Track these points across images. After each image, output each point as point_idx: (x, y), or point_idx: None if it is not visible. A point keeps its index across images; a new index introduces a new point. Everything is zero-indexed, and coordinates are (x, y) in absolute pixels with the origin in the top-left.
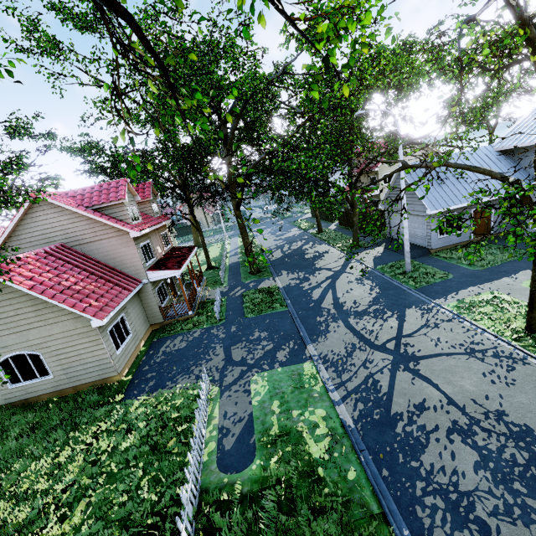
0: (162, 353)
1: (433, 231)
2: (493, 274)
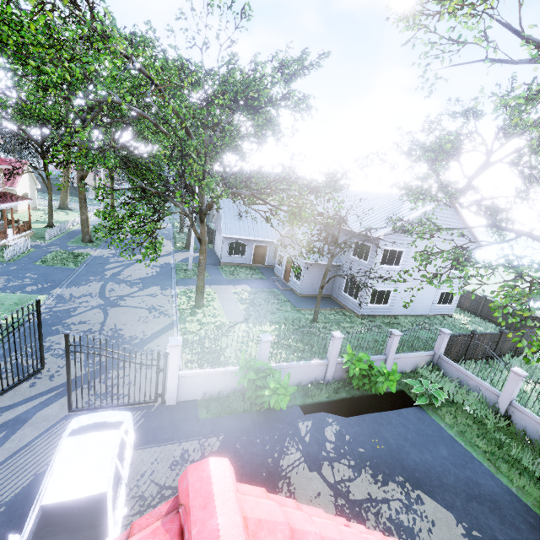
0: None
1: (224, 249)
2: (229, 282)
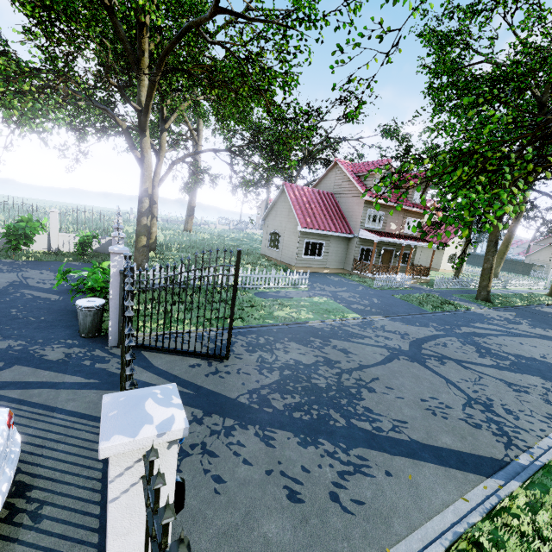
0: (323, 276)
1: None
2: None
